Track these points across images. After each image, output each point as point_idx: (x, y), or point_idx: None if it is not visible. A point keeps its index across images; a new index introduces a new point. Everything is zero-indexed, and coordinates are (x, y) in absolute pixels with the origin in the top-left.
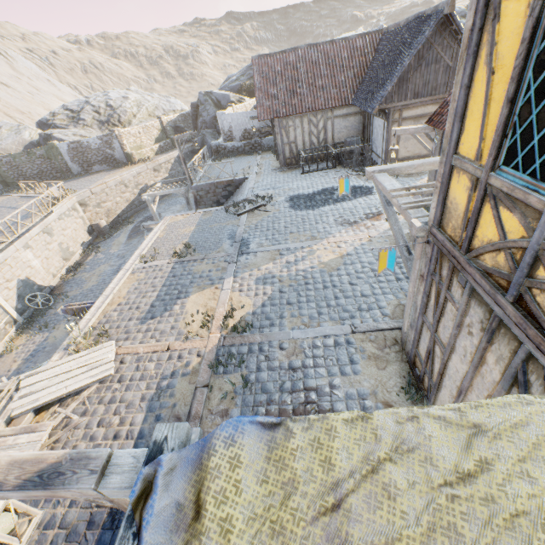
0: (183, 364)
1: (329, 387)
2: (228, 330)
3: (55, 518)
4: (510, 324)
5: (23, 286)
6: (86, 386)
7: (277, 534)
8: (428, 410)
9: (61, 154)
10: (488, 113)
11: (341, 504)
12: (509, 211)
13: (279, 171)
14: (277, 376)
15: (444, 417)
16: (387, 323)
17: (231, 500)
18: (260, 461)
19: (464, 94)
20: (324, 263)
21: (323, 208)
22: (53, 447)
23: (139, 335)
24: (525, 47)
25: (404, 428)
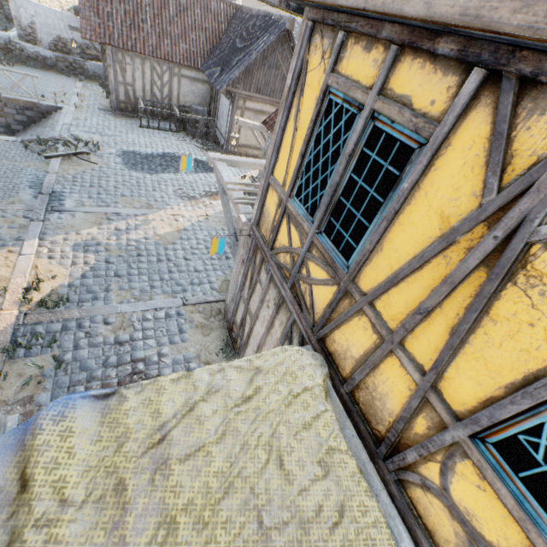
0: None
1: (157, 356)
2: (32, 306)
3: None
4: (288, 302)
5: None
6: None
7: (111, 474)
8: (232, 363)
9: None
10: (292, 156)
11: (166, 437)
12: (295, 228)
13: (110, 114)
14: (100, 352)
15: (240, 366)
16: (214, 296)
17: (64, 464)
18: (94, 427)
19: (281, 134)
20: (160, 235)
21: (162, 174)
22: None
23: None
24: (312, 125)
25: (215, 378)
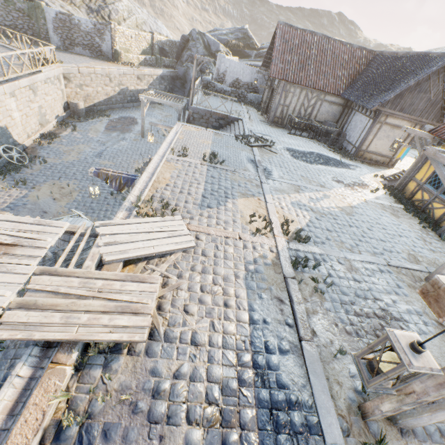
0: (261, 254)
1: (392, 301)
2: (288, 237)
3: (199, 371)
4: None
5: (0, 133)
6: (173, 251)
7: None
8: None
9: (45, 19)
10: None
11: None
12: None
13: (268, 124)
14: (348, 284)
15: None
16: (408, 264)
17: None
18: None
19: None
20: (341, 207)
21: (318, 165)
22: (160, 302)
23: (203, 218)
24: None
25: None
